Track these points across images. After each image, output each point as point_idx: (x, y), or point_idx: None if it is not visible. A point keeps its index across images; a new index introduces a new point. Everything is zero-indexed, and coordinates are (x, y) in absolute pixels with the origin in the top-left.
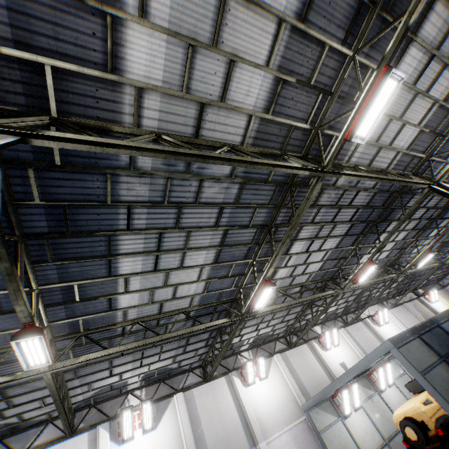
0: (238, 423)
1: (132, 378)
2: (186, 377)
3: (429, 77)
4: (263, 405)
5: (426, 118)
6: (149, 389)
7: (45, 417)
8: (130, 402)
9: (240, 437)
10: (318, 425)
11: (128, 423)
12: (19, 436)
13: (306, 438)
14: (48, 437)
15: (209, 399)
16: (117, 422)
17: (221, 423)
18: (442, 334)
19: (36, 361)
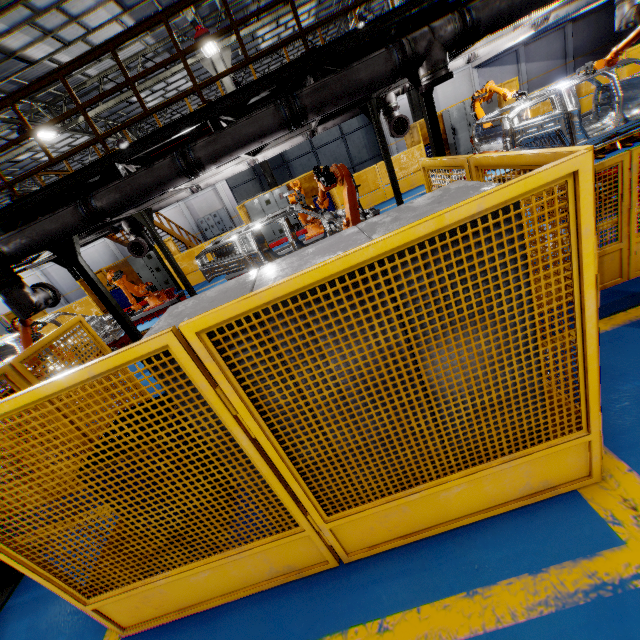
0: None
1: None
2: None
3: (74, 31)
4: None
5: (130, 21)
6: None
7: None
8: None
9: None
10: None
11: None
12: None
13: None
14: None
15: None
16: None
17: None
18: (275, 156)
19: None
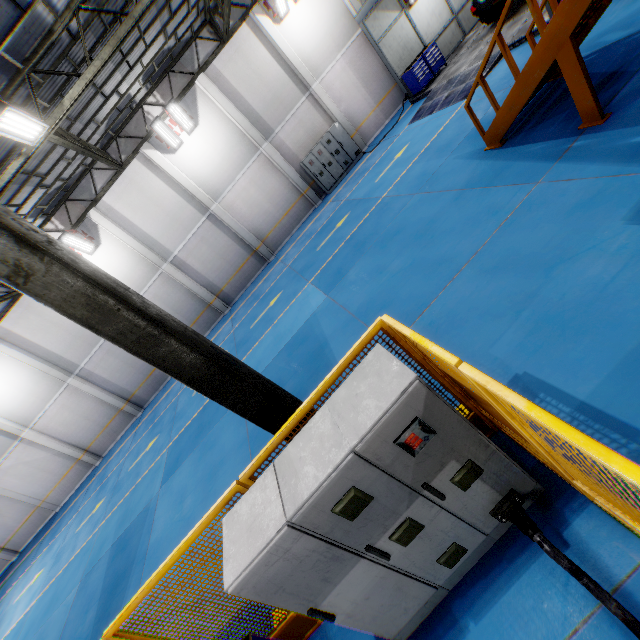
0: (284, 77)
1: (133, 88)
2: (196, 51)
3: None
4: (307, 40)
5: None
6: (162, 90)
7: (82, 168)
8: (152, 114)
9: (291, 90)
10: (375, 36)
11: (167, 134)
12: (79, 192)
13: (363, 56)
14: (104, 180)
15: (239, 66)
16: (156, 139)
17: (264, 86)
18: None
19: (32, 134)
